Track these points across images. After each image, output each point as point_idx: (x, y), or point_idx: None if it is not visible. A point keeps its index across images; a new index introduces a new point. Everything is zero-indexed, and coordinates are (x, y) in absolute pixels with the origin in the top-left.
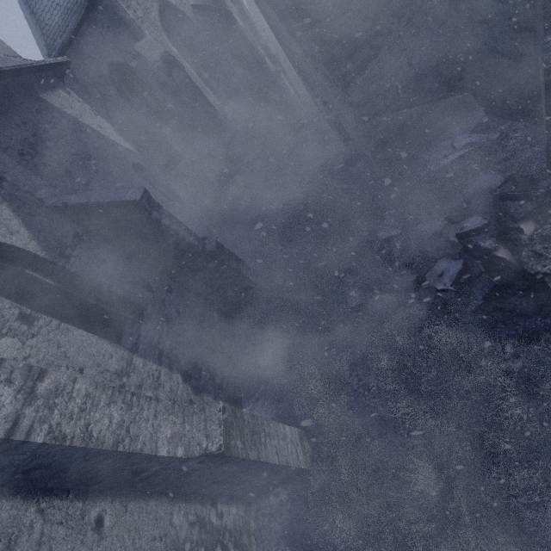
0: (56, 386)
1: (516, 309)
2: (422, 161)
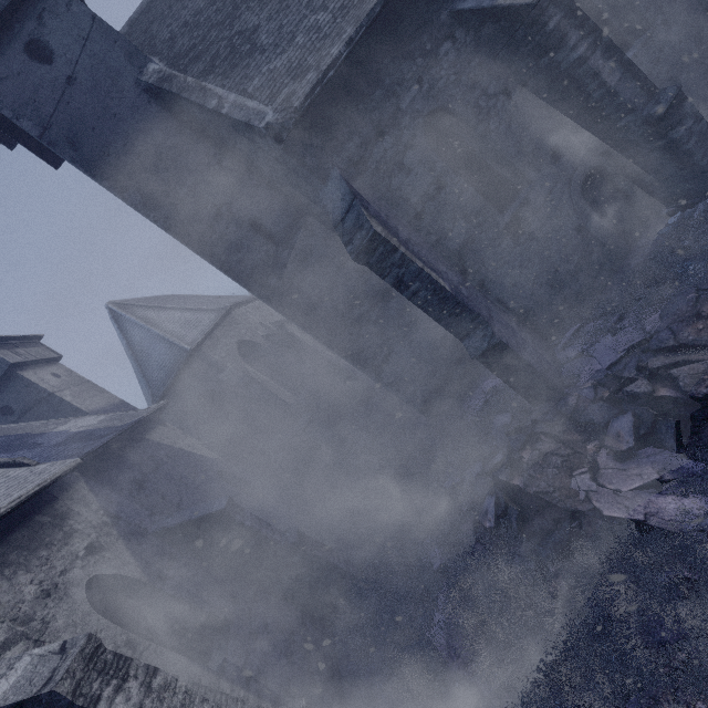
0: (165, 683)
1: (542, 528)
2: (466, 408)
